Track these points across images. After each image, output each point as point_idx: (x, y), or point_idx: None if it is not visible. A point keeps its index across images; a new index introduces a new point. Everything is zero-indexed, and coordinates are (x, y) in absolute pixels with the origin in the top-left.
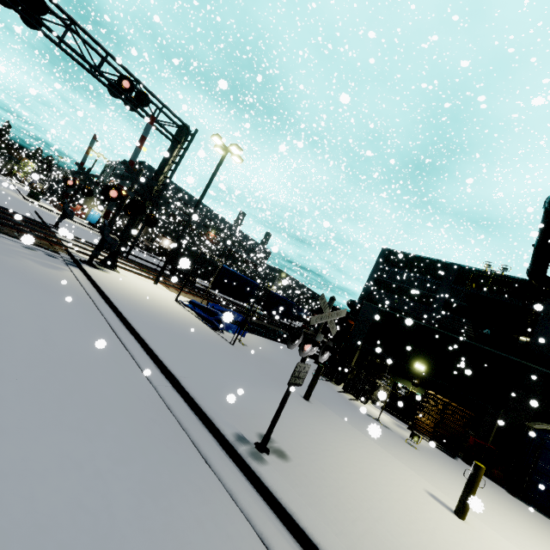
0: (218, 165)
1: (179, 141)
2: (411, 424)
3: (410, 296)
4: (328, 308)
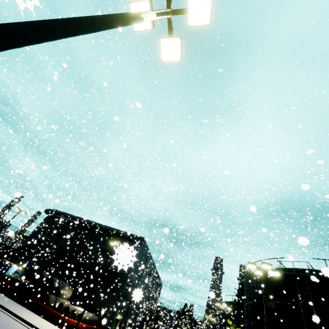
0: None
1: None
2: None
3: None
4: None
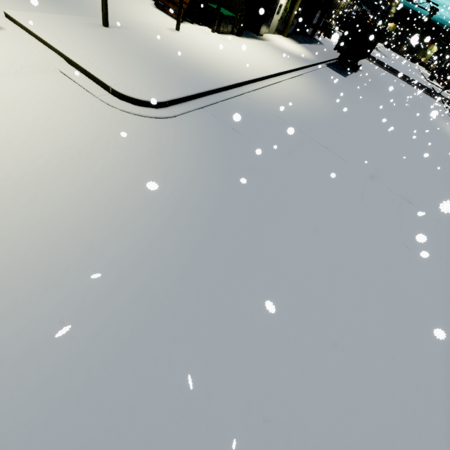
0: None
1: None
2: None
3: None
4: None
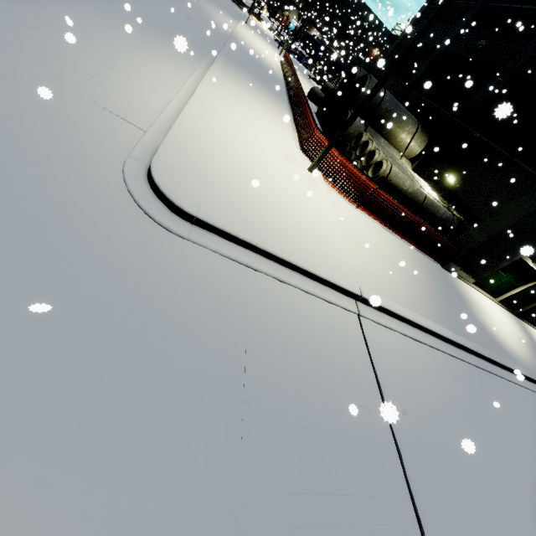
0: None
1: None
2: None
3: None
4: None
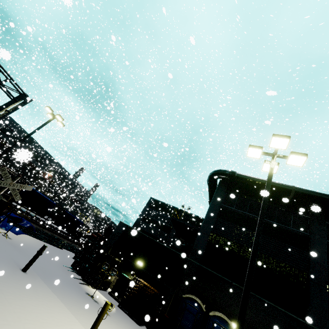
0: (45, 123)
1: (16, 100)
2: (120, 302)
3: (160, 226)
4: (11, 179)
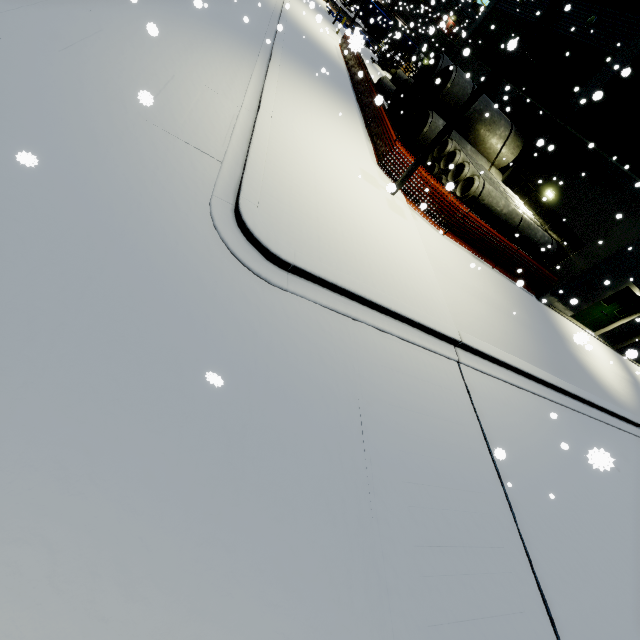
0: None
1: None
2: None
3: None
4: None
